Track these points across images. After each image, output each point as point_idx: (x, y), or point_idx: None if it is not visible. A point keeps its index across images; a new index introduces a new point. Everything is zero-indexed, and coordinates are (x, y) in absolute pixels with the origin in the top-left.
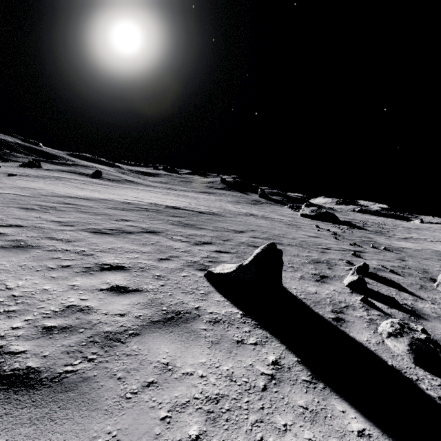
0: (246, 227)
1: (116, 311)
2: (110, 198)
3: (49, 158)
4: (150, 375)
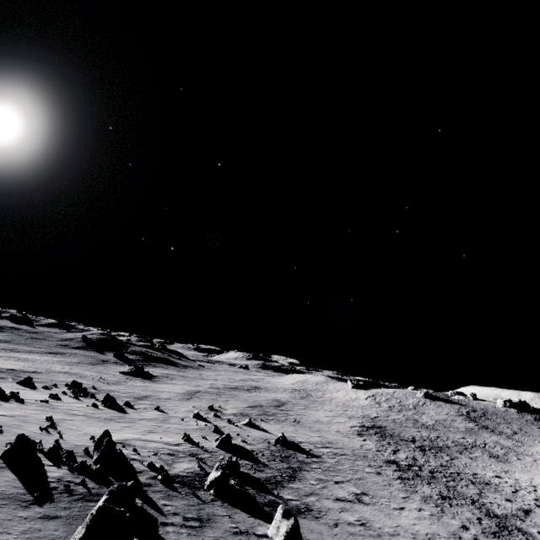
0: (46, 377)
1: None
2: None
3: None
4: (5, 385)
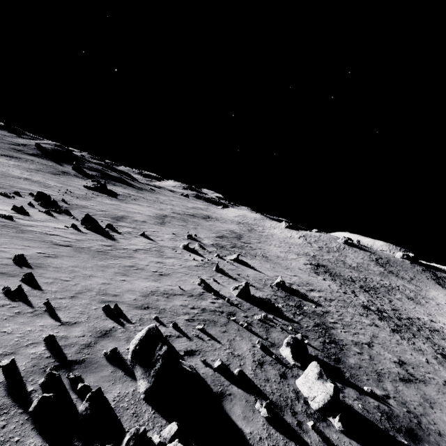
0: (4, 181)
1: None
2: None
3: None
4: None
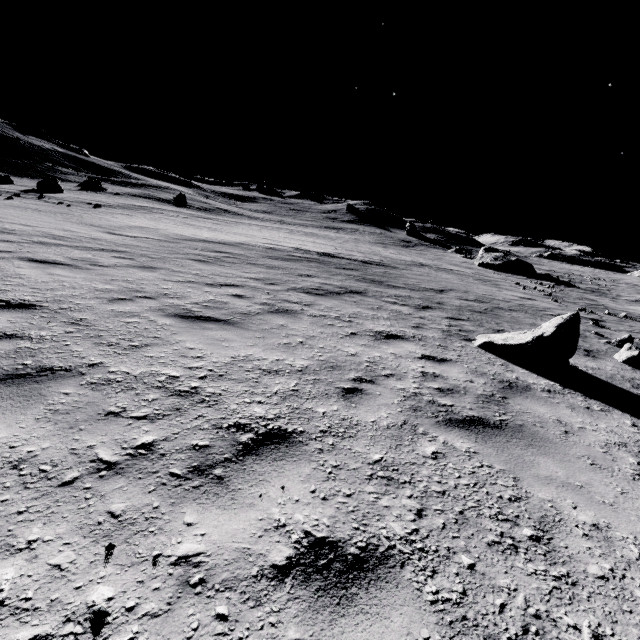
0: (439, 285)
1: (461, 378)
2: (244, 241)
3: (105, 174)
4: (557, 426)
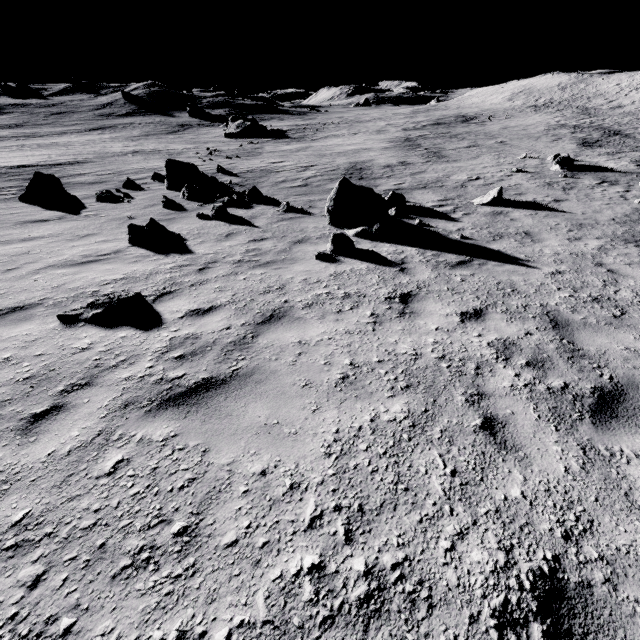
0: (101, 169)
1: None
2: None
3: None
4: None
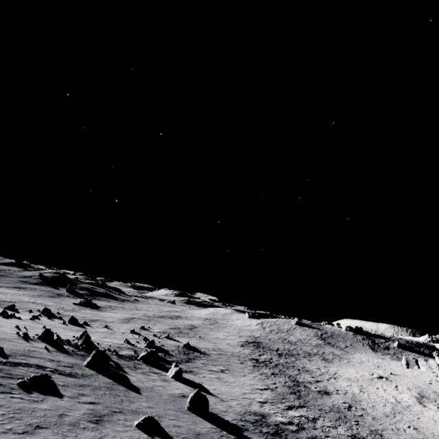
0: (21, 305)
1: None
2: None
3: None
4: None
